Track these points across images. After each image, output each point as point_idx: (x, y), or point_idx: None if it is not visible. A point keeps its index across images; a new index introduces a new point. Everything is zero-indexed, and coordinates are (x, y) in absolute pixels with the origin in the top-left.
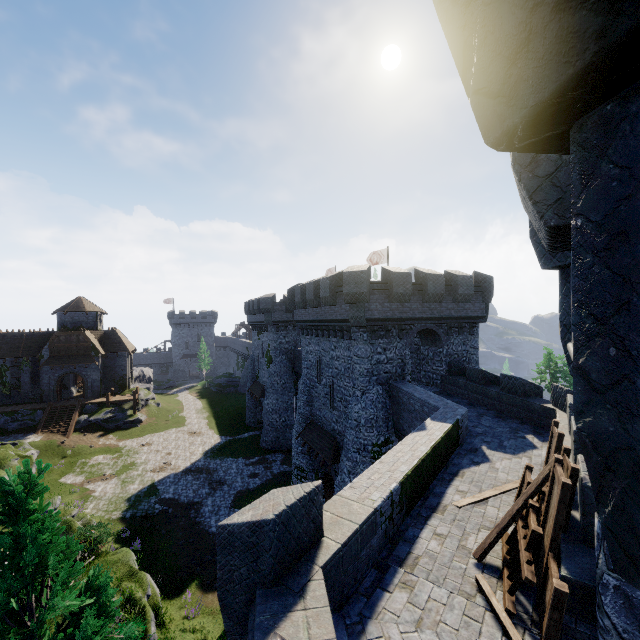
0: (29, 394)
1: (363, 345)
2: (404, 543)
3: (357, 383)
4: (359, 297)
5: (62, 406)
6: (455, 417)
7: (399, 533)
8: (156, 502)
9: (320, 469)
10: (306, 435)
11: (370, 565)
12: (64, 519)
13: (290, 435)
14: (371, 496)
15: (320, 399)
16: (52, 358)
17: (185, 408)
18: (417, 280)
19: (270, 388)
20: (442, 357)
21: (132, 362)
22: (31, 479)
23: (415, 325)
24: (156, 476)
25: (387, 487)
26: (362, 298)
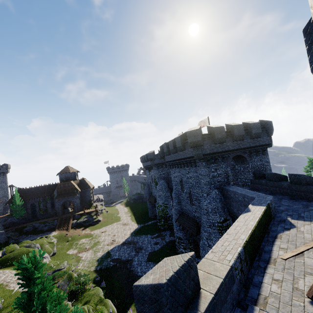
0: (51, 213)
1: (203, 168)
2: (253, 287)
3: (203, 189)
4: (197, 143)
5: (65, 217)
6: (266, 202)
7: (248, 280)
8: (110, 261)
9: (190, 238)
10: (180, 220)
11: (234, 304)
12: (68, 273)
13: (172, 221)
14: (226, 257)
15: (184, 200)
16: (58, 195)
17: (119, 212)
18: (227, 130)
19: (158, 198)
20: (249, 169)
21: (93, 193)
22: (36, 260)
23: (230, 154)
24: (109, 247)
25: (235, 250)
26: (199, 143)
